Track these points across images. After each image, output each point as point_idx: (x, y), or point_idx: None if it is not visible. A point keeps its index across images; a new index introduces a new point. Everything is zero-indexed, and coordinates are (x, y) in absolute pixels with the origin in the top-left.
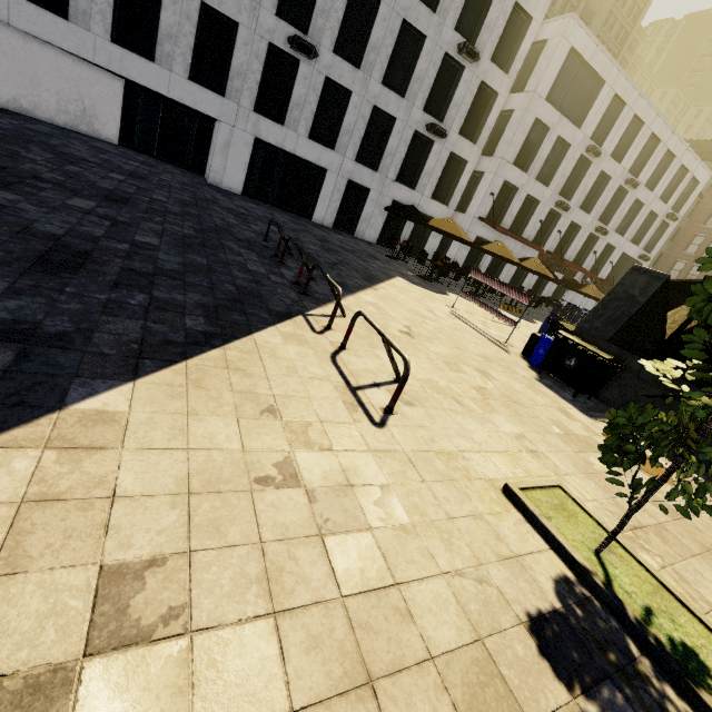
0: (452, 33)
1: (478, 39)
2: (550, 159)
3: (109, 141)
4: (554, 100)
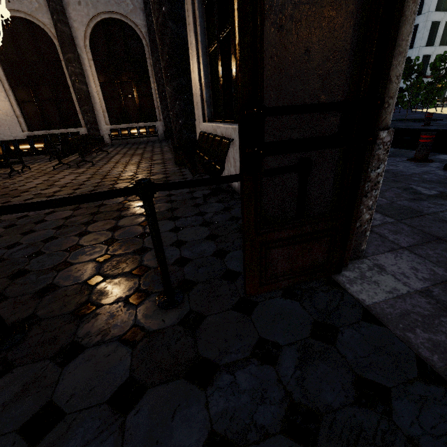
0: None
1: None
2: (443, 33)
3: None
4: (438, 9)
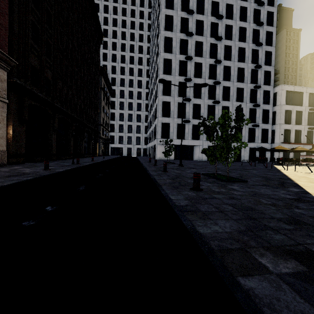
0: (249, 104)
1: (257, 101)
2: (296, 117)
3: (172, 159)
4: (288, 103)
